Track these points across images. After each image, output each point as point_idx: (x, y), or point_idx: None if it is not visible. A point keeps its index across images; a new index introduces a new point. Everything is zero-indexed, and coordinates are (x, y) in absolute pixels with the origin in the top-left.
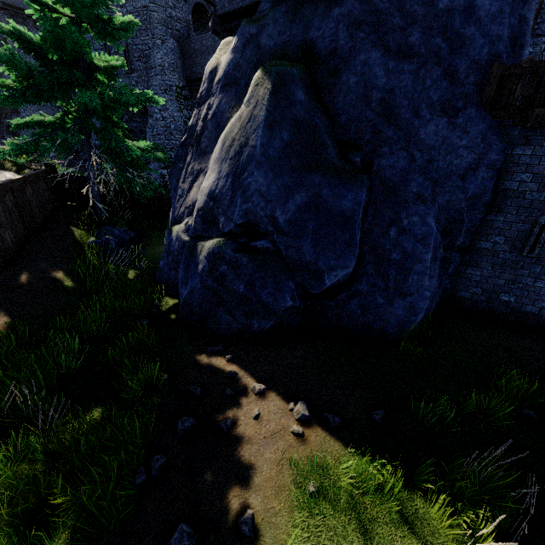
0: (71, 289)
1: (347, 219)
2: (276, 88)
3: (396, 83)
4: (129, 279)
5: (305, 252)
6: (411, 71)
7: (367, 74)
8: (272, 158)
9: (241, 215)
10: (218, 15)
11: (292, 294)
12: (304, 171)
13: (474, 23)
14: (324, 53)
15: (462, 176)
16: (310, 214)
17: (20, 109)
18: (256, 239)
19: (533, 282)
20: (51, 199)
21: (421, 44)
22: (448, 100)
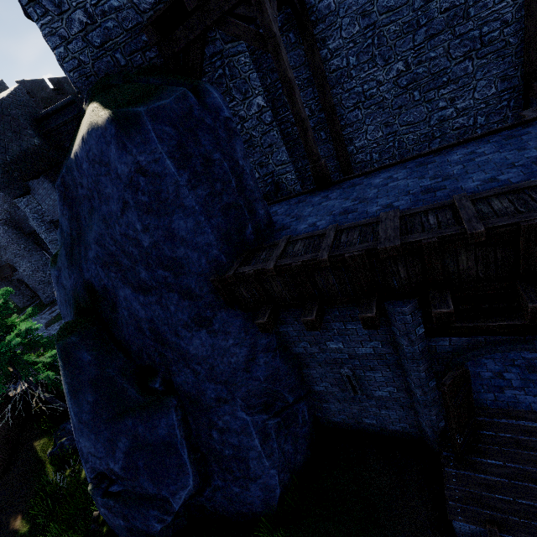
0: (29, 534)
1: (169, 444)
2: (65, 361)
3: (152, 314)
4: (82, 481)
5: (147, 488)
6: (156, 302)
7: (131, 308)
8: (87, 422)
9: (90, 471)
10: (55, 221)
11: (158, 518)
12: (117, 420)
13: (181, 243)
14: (101, 289)
15: (246, 369)
16: (137, 454)
17: (16, 268)
18: (113, 481)
19: (378, 410)
20: (14, 424)
21: (150, 279)
22: (197, 314)
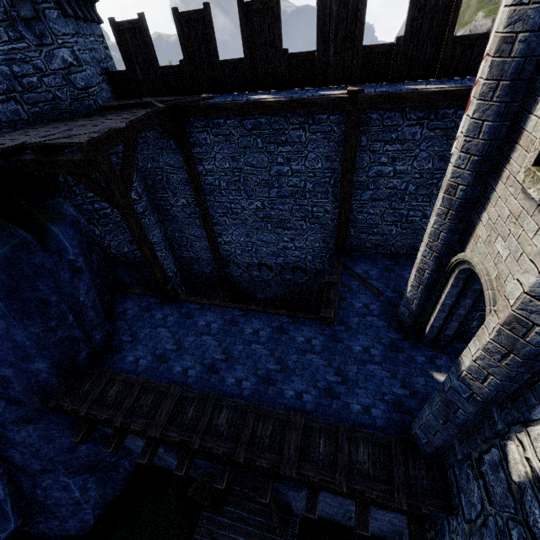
0: None
1: None
2: None
3: None
4: None
5: None
6: None
7: None
8: None
9: None
10: None
11: None
12: None
13: (11, 366)
14: None
15: (70, 451)
16: None
17: None
18: None
19: None
20: None
21: None
22: (25, 415)
